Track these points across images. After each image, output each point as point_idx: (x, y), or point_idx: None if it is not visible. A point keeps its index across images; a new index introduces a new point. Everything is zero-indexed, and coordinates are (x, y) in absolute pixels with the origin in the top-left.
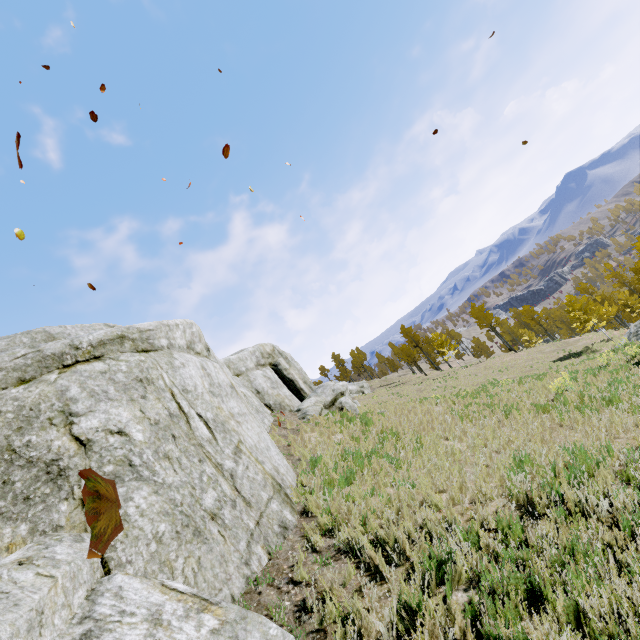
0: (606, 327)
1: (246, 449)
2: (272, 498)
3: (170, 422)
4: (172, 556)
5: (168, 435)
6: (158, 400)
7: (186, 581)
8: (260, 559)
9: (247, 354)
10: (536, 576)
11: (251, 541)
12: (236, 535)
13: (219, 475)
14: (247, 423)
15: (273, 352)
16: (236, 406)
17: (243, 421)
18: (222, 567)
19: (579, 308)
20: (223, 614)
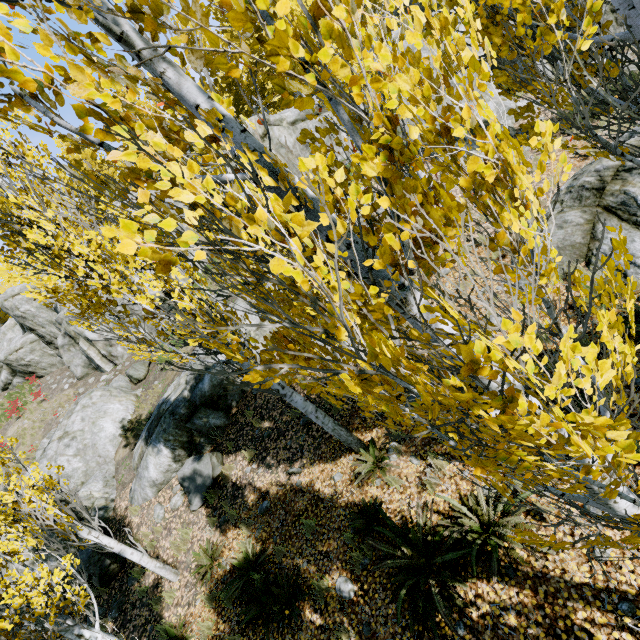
0: None
1: None
2: None
3: None
4: None
5: None
6: None
7: None
8: None
9: None
10: None
11: None
12: None
13: None
14: None
15: None
16: None
17: None
18: None
19: None
20: None
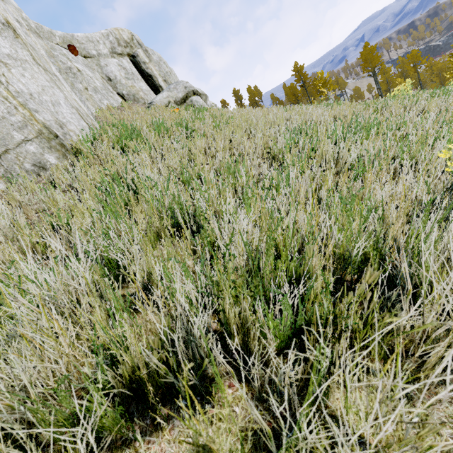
0: None
1: (5, 90)
2: (30, 141)
3: None
4: None
5: None
6: None
7: None
8: None
9: (98, 36)
10: (199, 204)
11: None
12: None
13: None
14: (24, 70)
15: (131, 41)
16: (8, 47)
17: (16, 66)
18: None
19: None
20: None
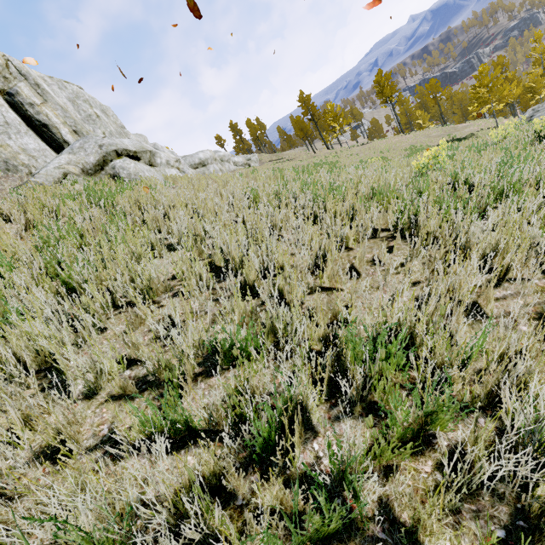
0: (497, 116)
1: None
2: None
3: None
4: None
5: None
6: None
7: None
8: None
9: None
10: None
11: None
12: None
13: None
14: None
15: (6, 69)
16: None
17: None
18: None
19: (487, 84)
20: None
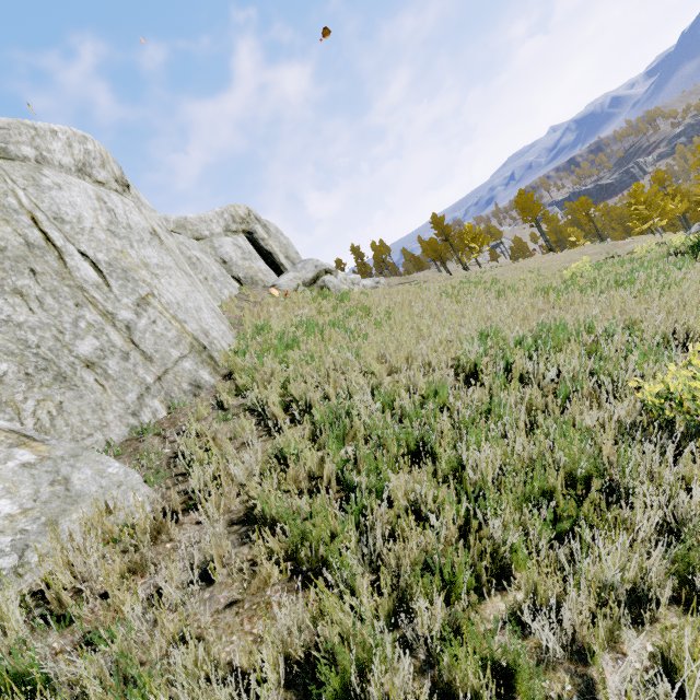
0: (667, 231)
1: (159, 304)
2: (186, 357)
3: (27, 253)
4: (18, 398)
5: (22, 268)
6: (5, 222)
7: (39, 423)
8: (155, 412)
9: (212, 215)
10: (429, 432)
11: (145, 394)
12: (123, 387)
13: (107, 324)
14: (170, 278)
15: (248, 217)
16: (156, 257)
17: (164, 275)
18: (96, 415)
19: (643, 201)
20: (47, 451)
